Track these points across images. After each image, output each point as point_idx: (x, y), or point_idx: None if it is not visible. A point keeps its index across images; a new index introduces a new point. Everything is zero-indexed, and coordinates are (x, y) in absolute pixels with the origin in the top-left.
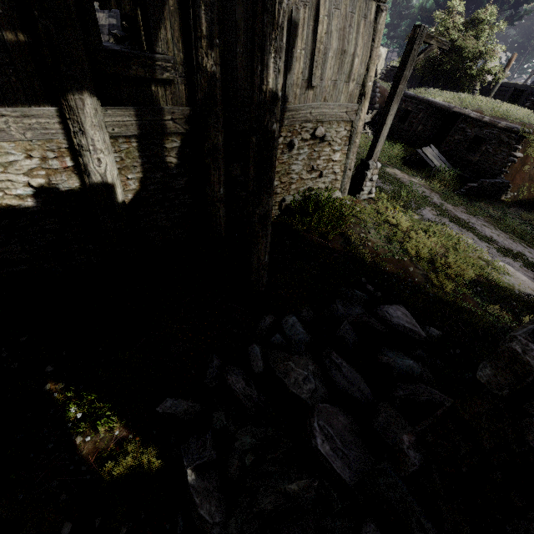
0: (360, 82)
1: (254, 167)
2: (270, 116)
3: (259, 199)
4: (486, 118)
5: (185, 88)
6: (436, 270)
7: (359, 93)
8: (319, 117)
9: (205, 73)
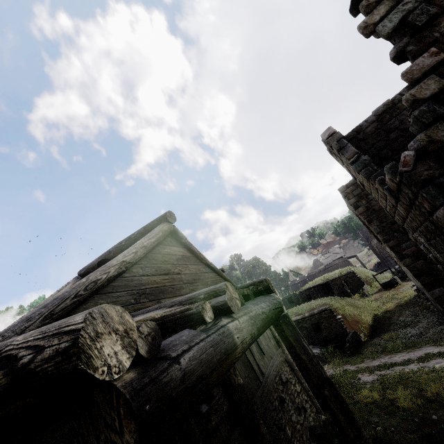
0: (272, 337)
1: (341, 412)
2: (323, 369)
3: (363, 438)
4: (306, 314)
5: (230, 410)
6: (439, 402)
7: (276, 342)
8: (276, 369)
9: (240, 387)
